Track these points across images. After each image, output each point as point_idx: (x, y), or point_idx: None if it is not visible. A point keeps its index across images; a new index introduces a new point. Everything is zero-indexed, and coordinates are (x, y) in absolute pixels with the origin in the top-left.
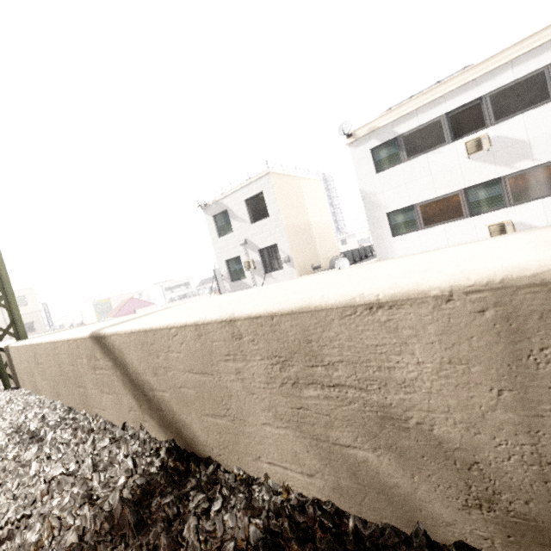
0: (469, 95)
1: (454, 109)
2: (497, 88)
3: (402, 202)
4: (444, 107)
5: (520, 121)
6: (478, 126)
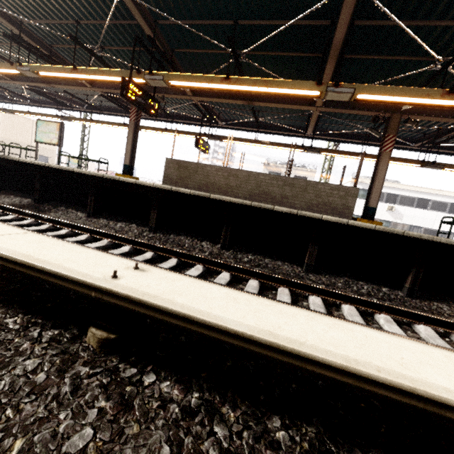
0: (396, 192)
1: (390, 193)
2: (403, 195)
3: (359, 213)
4: (388, 190)
5: (404, 208)
6: (393, 203)
